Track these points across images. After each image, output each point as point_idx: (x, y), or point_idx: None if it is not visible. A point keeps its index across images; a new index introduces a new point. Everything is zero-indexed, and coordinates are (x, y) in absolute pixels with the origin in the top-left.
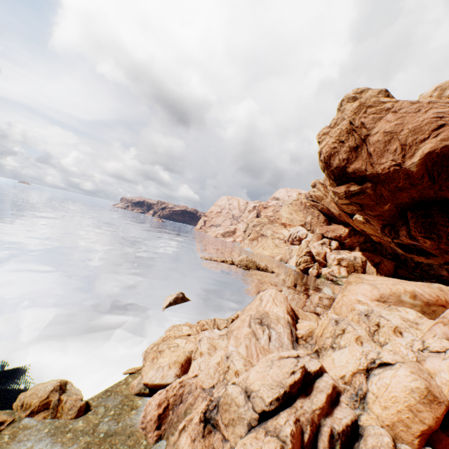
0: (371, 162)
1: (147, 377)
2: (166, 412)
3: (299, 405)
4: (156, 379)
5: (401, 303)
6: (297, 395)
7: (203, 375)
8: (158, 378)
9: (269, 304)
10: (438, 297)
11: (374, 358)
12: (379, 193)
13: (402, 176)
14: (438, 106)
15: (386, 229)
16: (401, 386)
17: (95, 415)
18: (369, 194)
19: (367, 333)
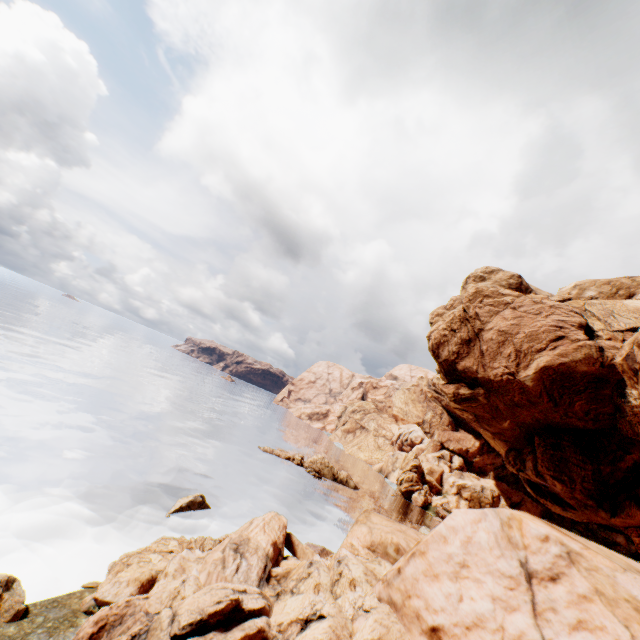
0: (483, 363)
1: (100, 590)
2: (101, 633)
3: (211, 635)
4: (108, 594)
5: (387, 555)
6: (216, 627)
7: (154, 598)
8: (112, 594)
9: (257, 529)
10: None
11: (318, 608)
12: (495, 405)
13: (517, 389)
14: (560, 313)
15: (510, 454)
16: (312, 637)
17: (30, 625)
18: (482, 403)
19: (331, 582)
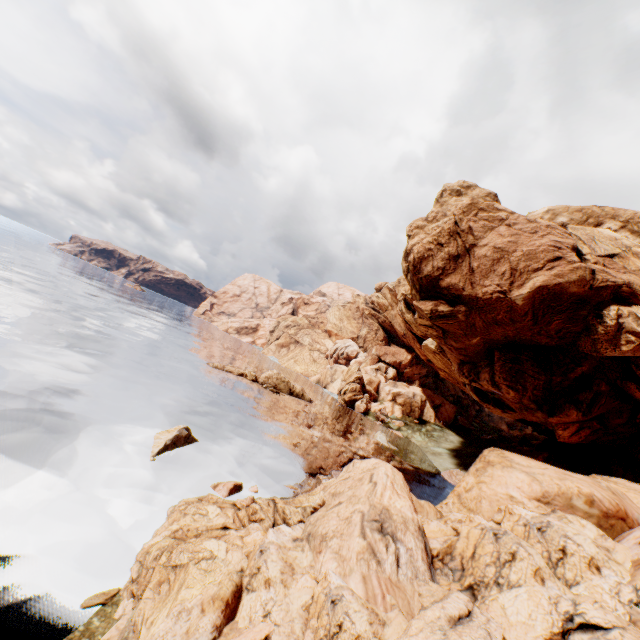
0: (472, 280)
1: (155, 634)
2: None
3: None
4: (173, 638)
5: (571, 509)
6: None
7: (282, 638)
8: (179, 636)
9: (388, 492)
10: (619, 506)
11: (570, 611)
12: (472, 322)
13: (504, 307)
14: (556, 234)
15: (465, 367)
16: None
17: None
18: (460, 320)
19: (546, 561)
